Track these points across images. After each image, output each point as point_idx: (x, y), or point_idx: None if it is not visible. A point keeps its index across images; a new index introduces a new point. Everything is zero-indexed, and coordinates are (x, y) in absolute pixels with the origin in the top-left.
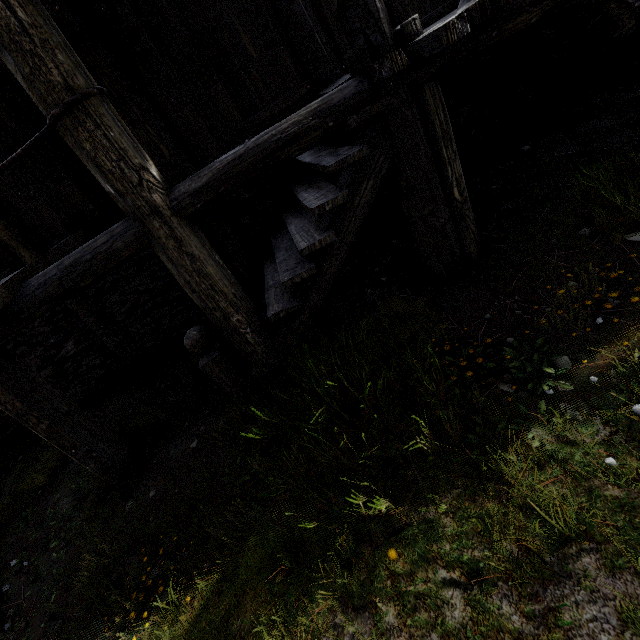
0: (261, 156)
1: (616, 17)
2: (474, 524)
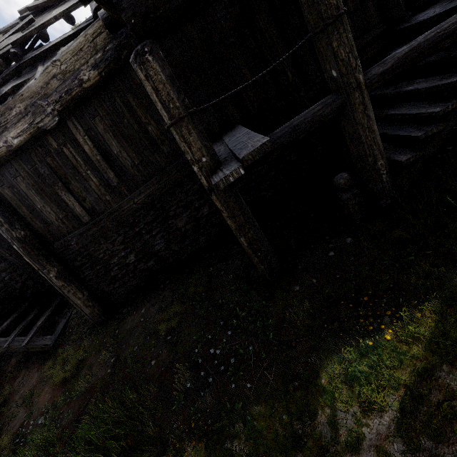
0: (428, 47)
1: None
2: None
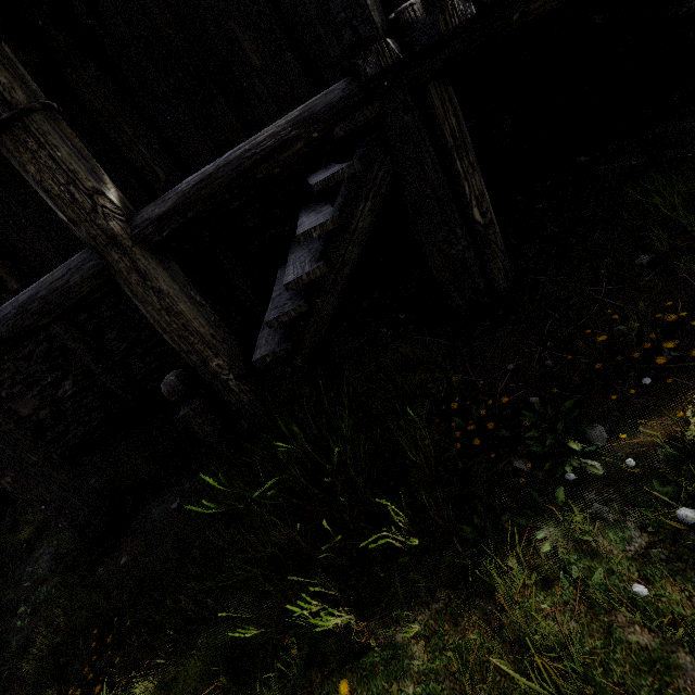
0: (233, 175)
1: None
2: (449, 660)
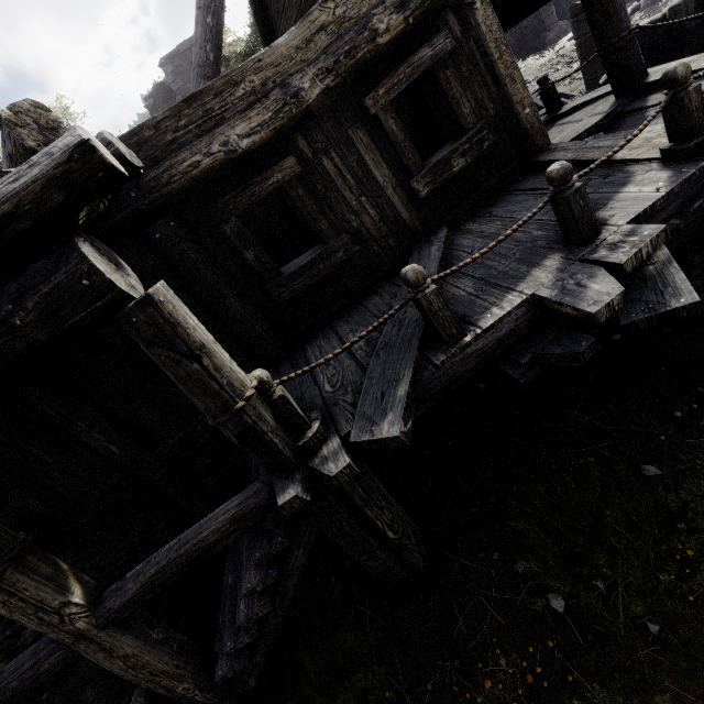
0: (184, 564)
1: (511, 376)
2: None
